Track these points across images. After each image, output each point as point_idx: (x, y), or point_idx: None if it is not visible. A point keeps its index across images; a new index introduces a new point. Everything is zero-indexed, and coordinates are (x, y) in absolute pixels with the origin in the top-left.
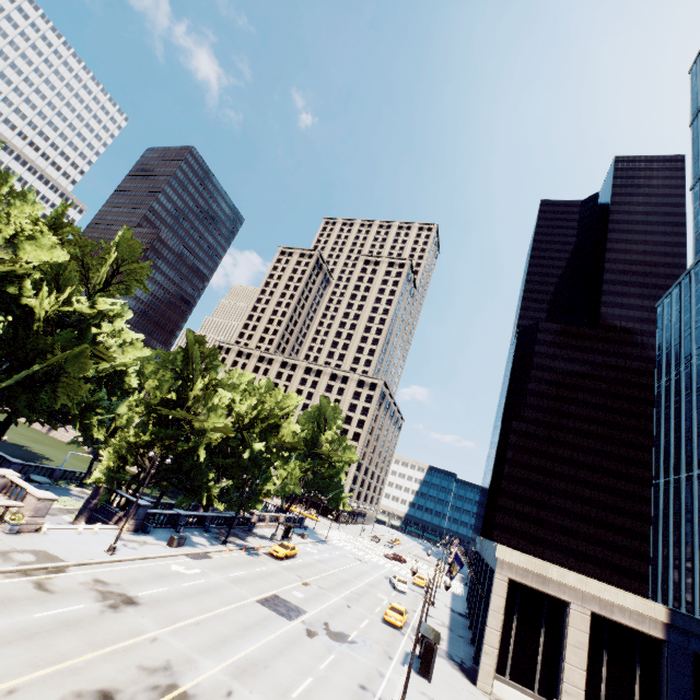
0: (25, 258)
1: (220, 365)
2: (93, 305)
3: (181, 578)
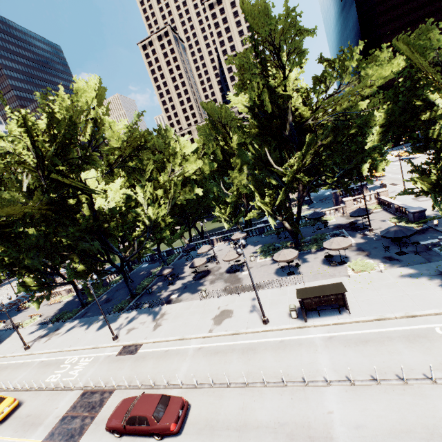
0: None
1: None
2: None
3: None
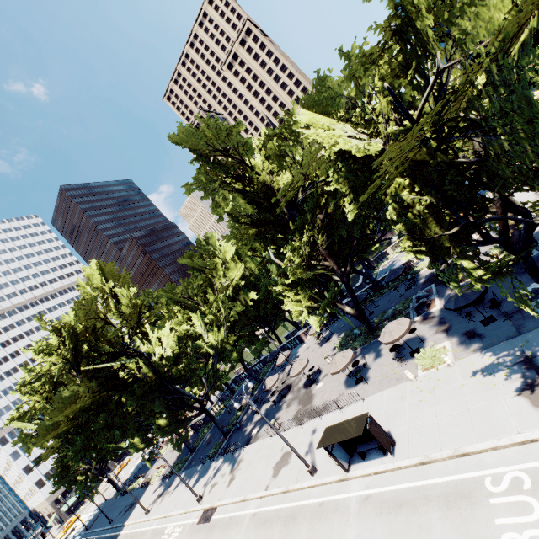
0: None
1: None
2: None
3: None
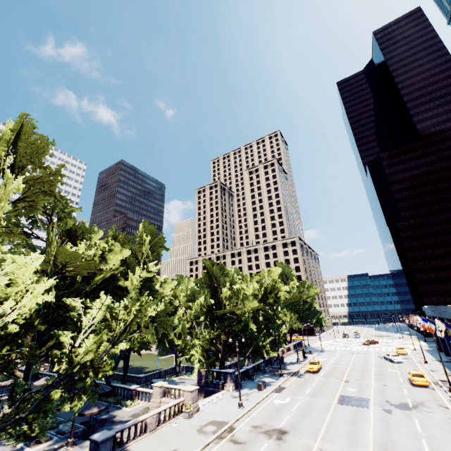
0: (113, 262)
1: (228, 272)
2: (147, 271)
3: (286, 407)
